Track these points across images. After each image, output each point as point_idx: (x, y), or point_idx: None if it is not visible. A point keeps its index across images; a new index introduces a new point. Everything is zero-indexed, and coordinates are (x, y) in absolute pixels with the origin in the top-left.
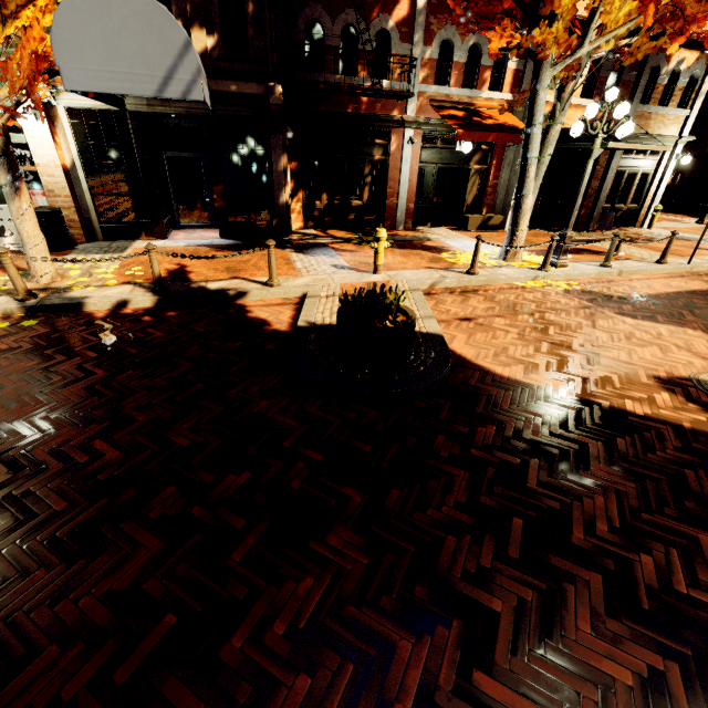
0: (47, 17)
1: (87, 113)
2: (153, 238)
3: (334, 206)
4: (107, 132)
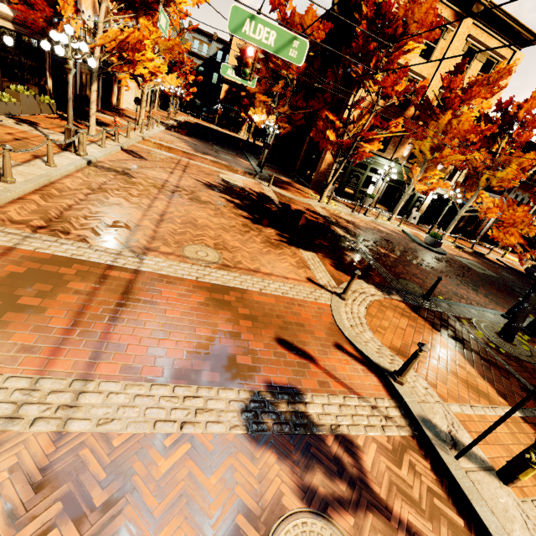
0: (481, 195)
1: (438, 194)
2: (426, 225)
3: (462, 228)
4: (438, 199)
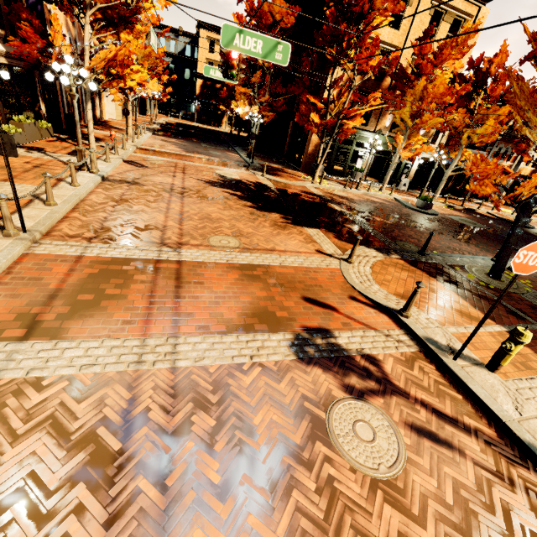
0: (465, 153)
1: (424, 158)
2: (416, 190)
3: (452, 188)
4: (425, 163)
